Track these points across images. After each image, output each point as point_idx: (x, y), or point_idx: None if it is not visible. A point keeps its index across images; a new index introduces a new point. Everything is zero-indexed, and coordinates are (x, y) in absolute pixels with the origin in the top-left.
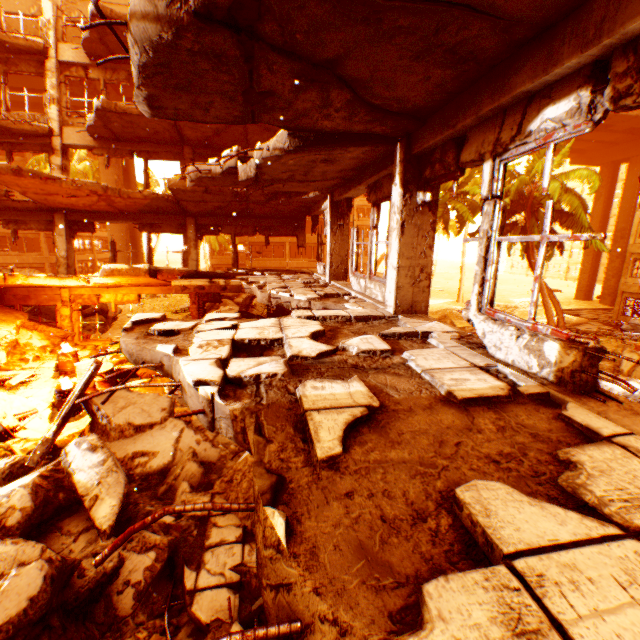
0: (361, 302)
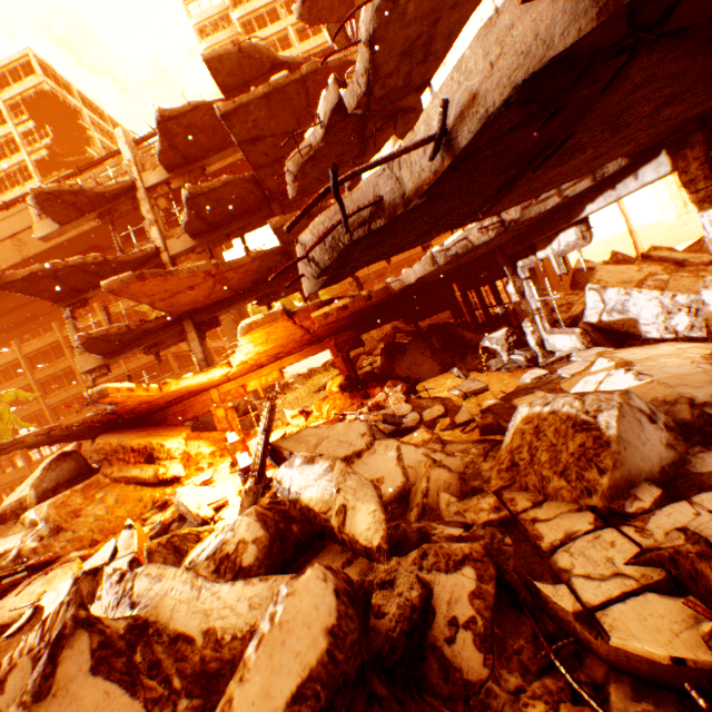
0: None
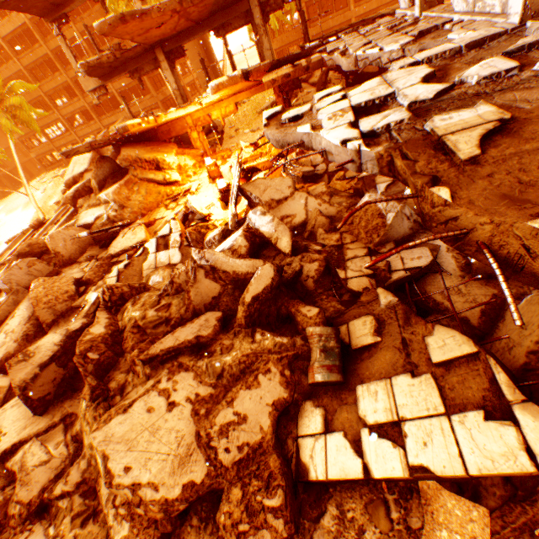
0: (469, 25)
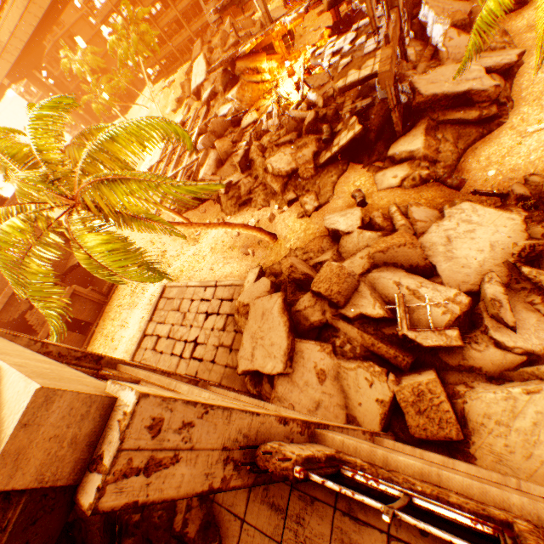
0: None
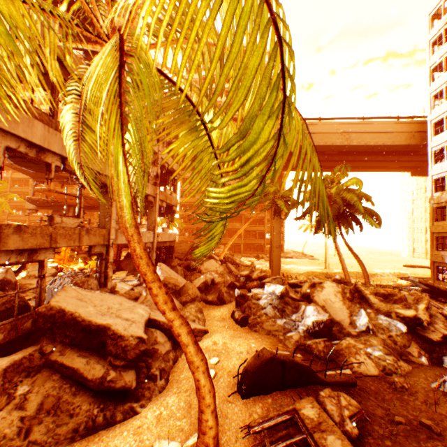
0: None
